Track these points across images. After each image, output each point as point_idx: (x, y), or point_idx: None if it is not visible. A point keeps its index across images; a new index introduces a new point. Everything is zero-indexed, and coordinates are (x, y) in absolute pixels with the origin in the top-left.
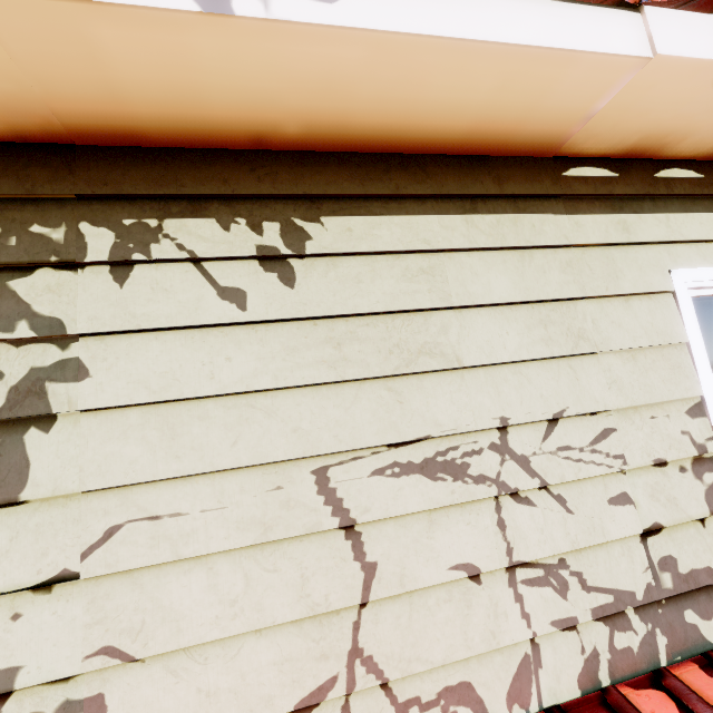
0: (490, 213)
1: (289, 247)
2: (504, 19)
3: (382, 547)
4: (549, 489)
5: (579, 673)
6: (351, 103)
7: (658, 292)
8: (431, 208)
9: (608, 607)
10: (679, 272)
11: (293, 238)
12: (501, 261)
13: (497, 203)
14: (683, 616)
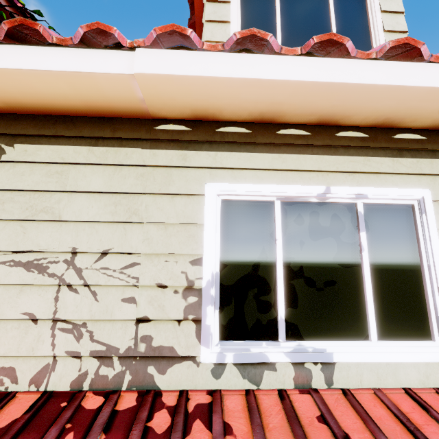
0: (104, 146)
1: None
2: (51, 59)
3: None
4: (90, 287)
5: (73, 380)
6: (11, 94)
7: (196, 194)
8: (72, 142)
9: (101, 352)
10: (211, 184)
11: None
12: (103, 170)
13: (111, 141)
14: (147, 368)
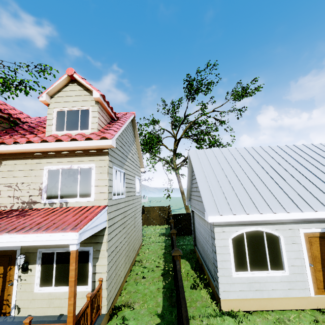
0: (23, 160)
1: (0, 164)
2: (8, 147)
3: (2, 193)
4: (20, 190)
5: (17, 207)
6: (2, 152)
7: (42, 169)
8: (16, 159)
9: (22, 202)
10: (46, 167)
11: (1, 163)
12: (23, 165)
13: (24, 158)
14: (31, 205)
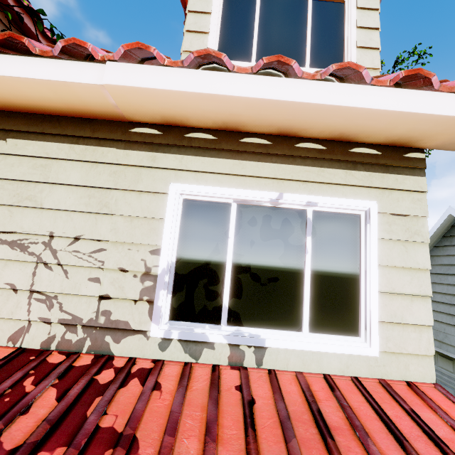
0: (84, 145)
1: None
2: (34, 68)
3: None
4: (63, 266)
5: (43, 341)
6: (4, 95)
7: (161, 193)
8: (57, 140)
9: (67, 320)
10: (175, 185)
11: None
12: (81, 166)
13: (90, 140)
14: (105, 337)
